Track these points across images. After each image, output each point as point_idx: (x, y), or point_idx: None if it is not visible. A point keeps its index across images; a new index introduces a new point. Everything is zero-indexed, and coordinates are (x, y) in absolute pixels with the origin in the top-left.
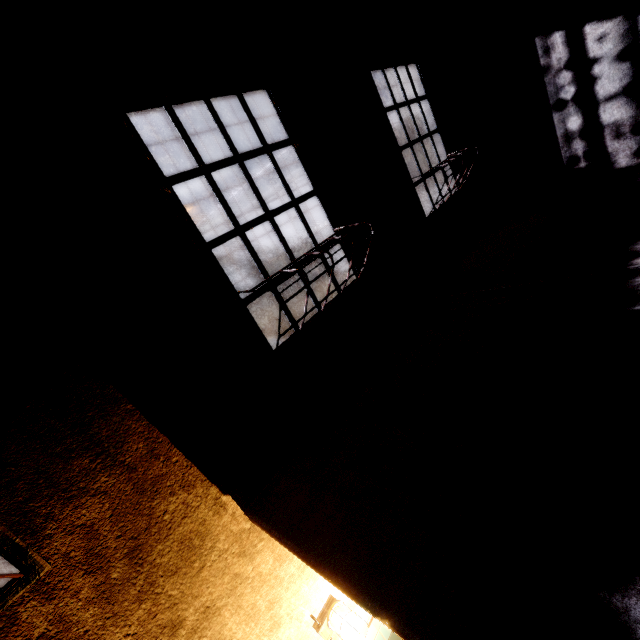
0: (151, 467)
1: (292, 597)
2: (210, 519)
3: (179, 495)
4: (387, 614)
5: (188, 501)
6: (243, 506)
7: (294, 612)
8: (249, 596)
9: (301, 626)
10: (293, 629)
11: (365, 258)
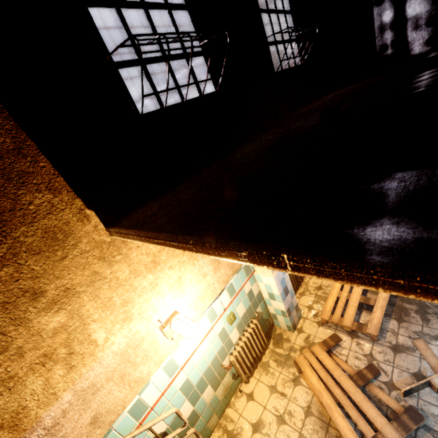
0: (18, 162)
1: (143, 303)
2: (74, 223)
3: (45, 194)
4: (192, 237)
5: (53, 202)
6: (105, 224)
7: (144, 314)
8: (106, 291)
9: (149, 325)
10: (143, 325)
11: (222, 69)
